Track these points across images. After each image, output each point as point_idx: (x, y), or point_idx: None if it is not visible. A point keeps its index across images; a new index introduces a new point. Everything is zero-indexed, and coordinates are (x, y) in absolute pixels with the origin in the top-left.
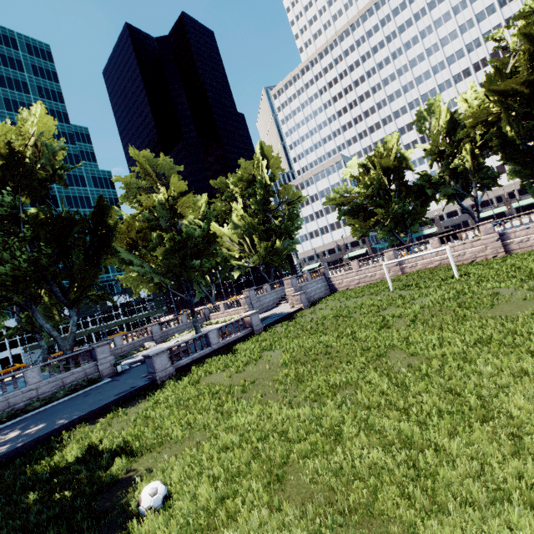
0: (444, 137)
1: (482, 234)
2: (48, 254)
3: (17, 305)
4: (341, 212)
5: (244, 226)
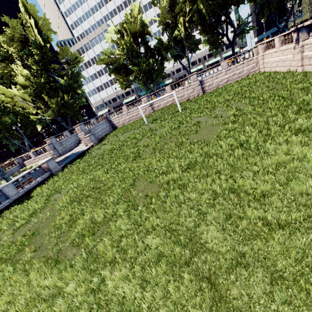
0: (168, 10)
1: (192, 81)
2: None
3: None
4: (110, 70)
5: (31, 86)
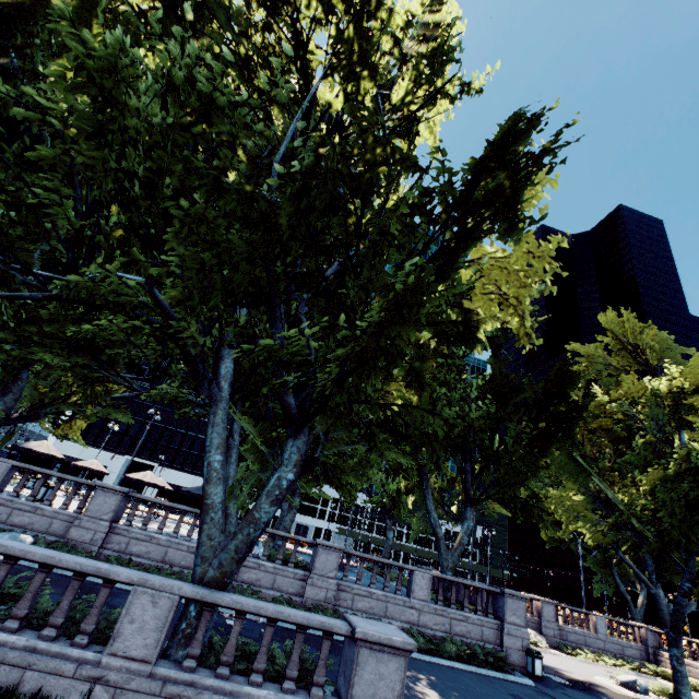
0: None
1: None
2: (489, 414)
3: (417, 469)
4: None
5: None
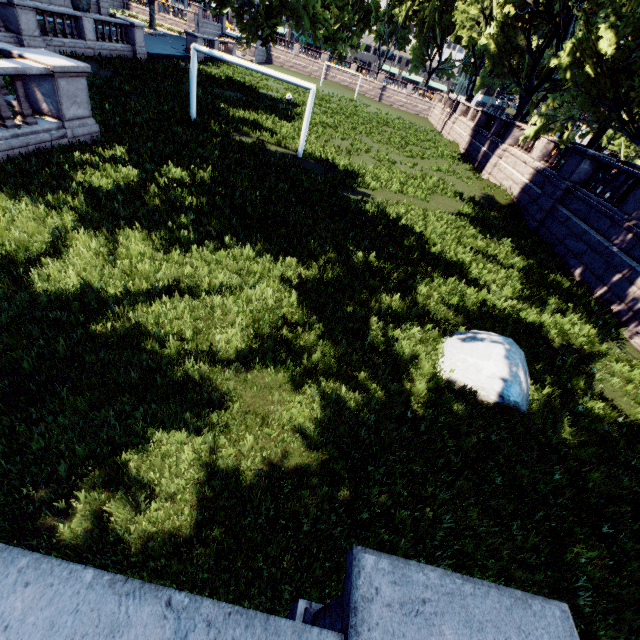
0: None
1: (378, 80)
2: None
3: None
4: None
5: None
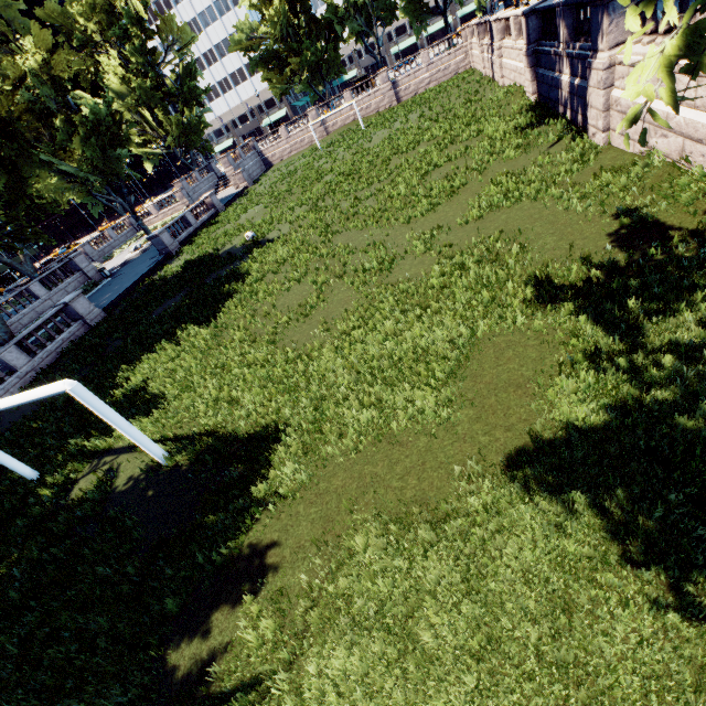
0: None
1: (381, 83)
2: None
3: None
4: (252, 62)
5: (131, 94)
